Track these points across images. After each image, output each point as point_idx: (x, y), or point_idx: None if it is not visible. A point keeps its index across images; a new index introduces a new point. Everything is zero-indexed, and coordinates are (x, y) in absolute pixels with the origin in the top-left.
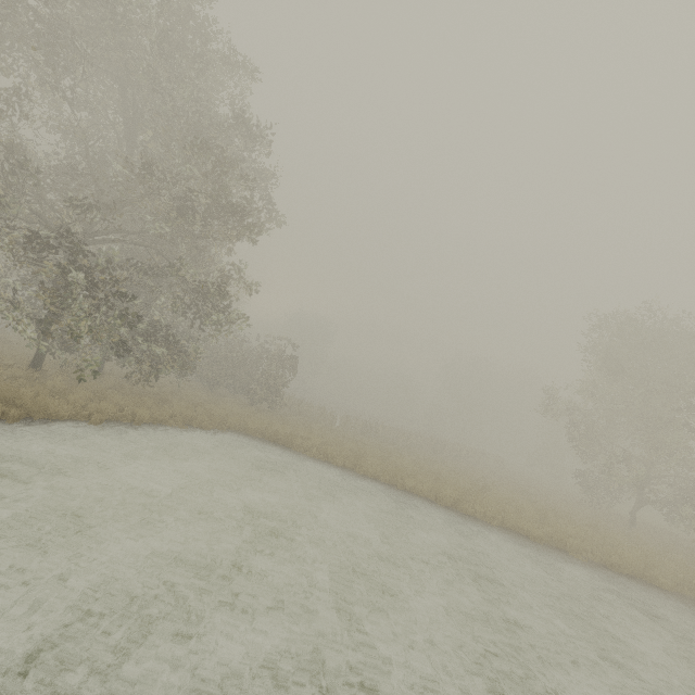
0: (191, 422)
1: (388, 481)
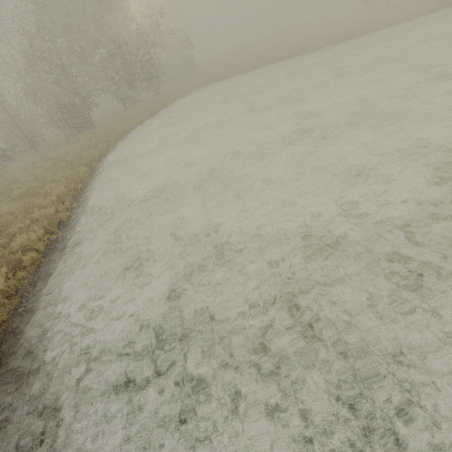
0: (182, 94)
1: (262, 65)
